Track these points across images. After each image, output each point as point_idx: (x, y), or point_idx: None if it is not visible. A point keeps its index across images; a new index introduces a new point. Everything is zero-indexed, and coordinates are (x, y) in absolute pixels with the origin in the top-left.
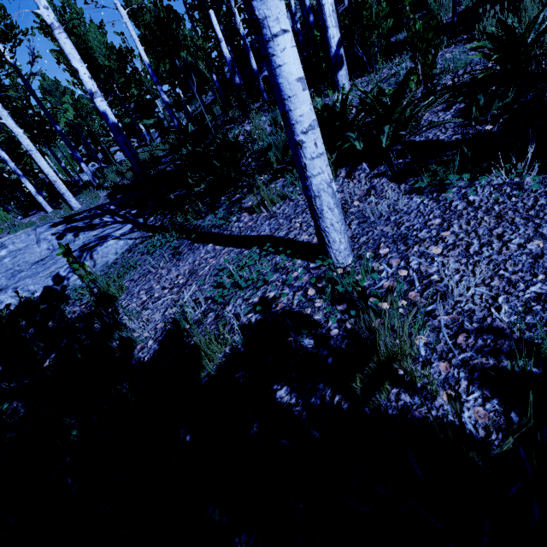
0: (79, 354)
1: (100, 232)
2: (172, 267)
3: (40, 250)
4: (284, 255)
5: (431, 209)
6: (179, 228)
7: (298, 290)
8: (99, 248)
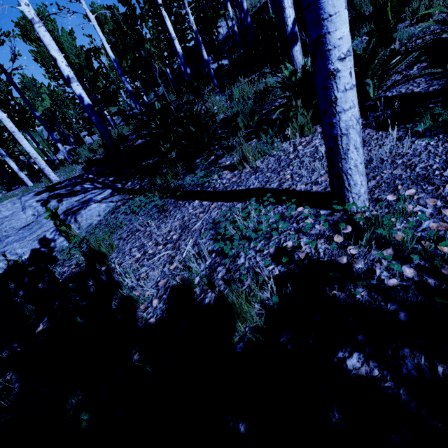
0: (78, 317)
1: (82, 198)
2: (160, 224)
3: (26, 216)
4: (285, 205)
5: (445, 149)
6: (161, 188)
7: (318, 237)
8: (83, 211)
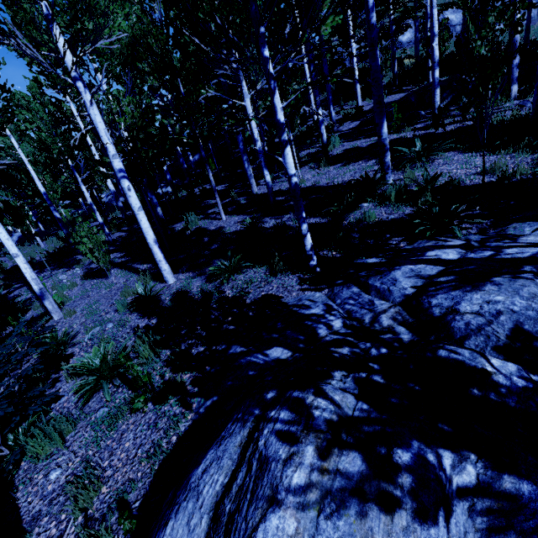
0: None
1: None
2: None
3: None
4: None
5: None
6: None
7: None
8: None
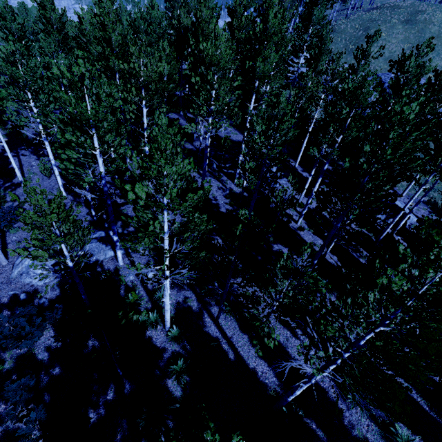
0: None
1: None
2: None
3: None
4: None
5: None
6: None
7: None
8: None
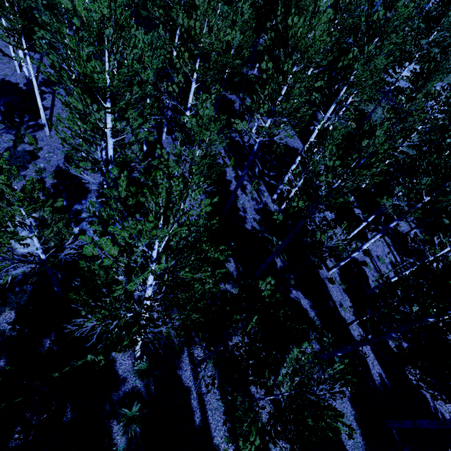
0: None
1: None
2: None
3: None
4: None
5: None
6: None
7: None
8: None
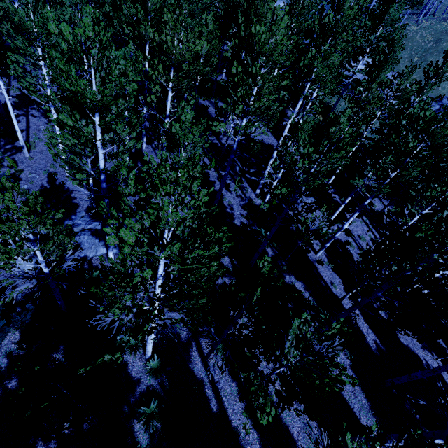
0: None
1: None
2: None
3: None
4: None
5: None
6: None
7: None
8: None
